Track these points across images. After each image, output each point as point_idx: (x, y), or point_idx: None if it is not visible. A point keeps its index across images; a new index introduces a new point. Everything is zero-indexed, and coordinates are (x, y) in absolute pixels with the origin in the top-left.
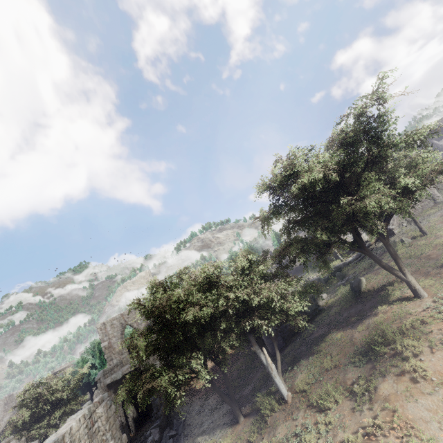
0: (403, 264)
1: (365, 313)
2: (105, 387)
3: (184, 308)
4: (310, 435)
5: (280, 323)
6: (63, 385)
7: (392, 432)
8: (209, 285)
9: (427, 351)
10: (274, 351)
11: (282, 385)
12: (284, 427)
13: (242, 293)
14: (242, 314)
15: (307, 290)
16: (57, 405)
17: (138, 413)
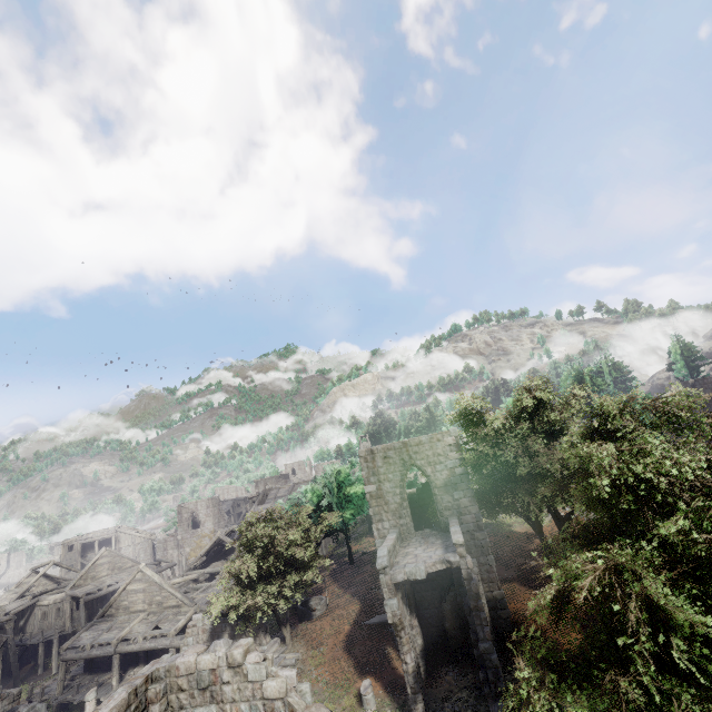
0: None
1: None
2: (392, 585)
3: None
4: None
5: None
6: (303, 537)
7: None
8: None
9: None
10: None
11: None
12: None
13: None
14: None
15: None
16: (290, 565)
17: (423, 637)
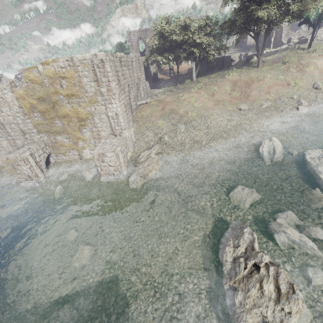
0: (263, 51)
1: (239, 68)
2: None
3: (173, 34)
4: (194, 84)
5: (205, 57)
6: None
7: (210, 84)
8: (185, 28)
9: (236, 76)
10: (200, 75)
11: (194, 76)
12: (189, 84)
13: (195, 36)
14: (192, 46)
15: (221, 47)
16: None
17: None
